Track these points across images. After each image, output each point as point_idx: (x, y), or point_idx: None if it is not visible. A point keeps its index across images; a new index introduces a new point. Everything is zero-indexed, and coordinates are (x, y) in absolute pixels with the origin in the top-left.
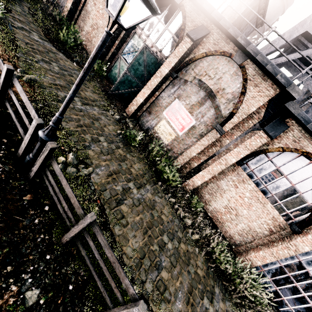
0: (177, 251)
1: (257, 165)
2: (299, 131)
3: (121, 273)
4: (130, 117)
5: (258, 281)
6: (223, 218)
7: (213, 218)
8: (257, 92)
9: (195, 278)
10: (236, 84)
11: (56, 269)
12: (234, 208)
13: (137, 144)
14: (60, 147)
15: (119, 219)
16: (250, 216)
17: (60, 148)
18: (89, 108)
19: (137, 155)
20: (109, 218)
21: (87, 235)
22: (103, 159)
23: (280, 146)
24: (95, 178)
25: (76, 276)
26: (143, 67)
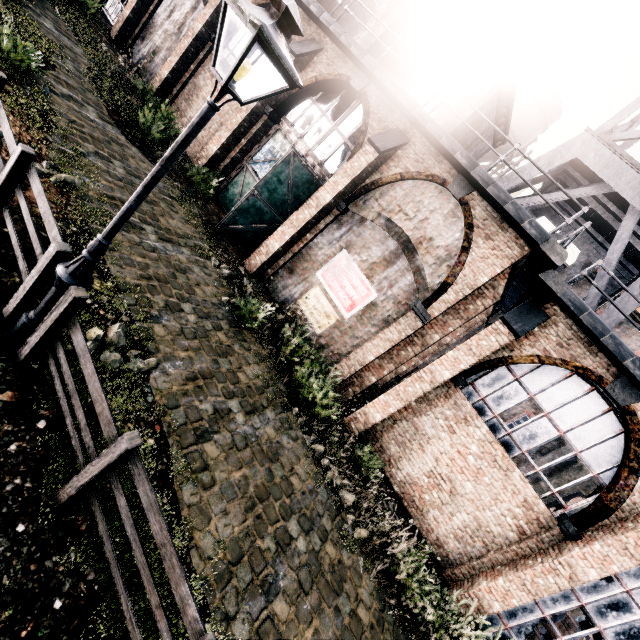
0: (317, 560)
1: (492, 390)
2: (568, 326)
3: (174, 570)
4: (253, 276)
5: None
6: (424, 499)
7: (404, 498)
8: (491, 250)
9: (351, 627)
10: (454, 232)
11: (34, 559)
12: (447, 478)
13: (258, 325)
14: (97, 310)
15: (196, 470)
16: (479, 496)
17: (97, 312)
18: (172, 249)
19: (255, 348)
20: (176, 465)
21: (116, 484)
22: (183, 345)
23: (534, 353)
24: (160, 381)
25: (76, 580)
26: (286, 187)
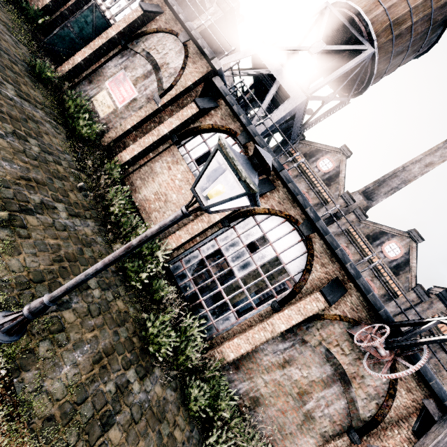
0: (45, 161)
1: (193, 148)
2: (226, 110)
3: None
4: (63, 79)
5: (161, 250)
6: (151, 207)
7: (140, 209)
8: (194, 69)
9: (59, 190)
10: (179, 61)
11: None
12: (164, 194)
13: (48, 79)
14: None
15: None
16: (178, 200)
17: None
18: None
19: (45, 93)
20: None
21: None
22: None
23: (211, 123)
24: None
25: None
26: (91, 28)
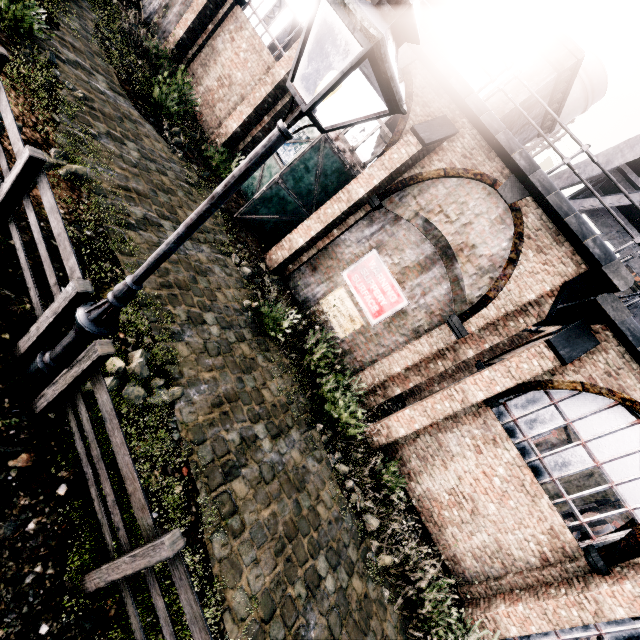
0: (345, 598)
1: (525, 412)
2: (619, 354)
3: None
4: (273, 271)
5: None
6: (443, 516)
7: (422, 512)
8: (541, 264)
9: None
10: (500, 241)
11: None
12: (469, 497)
13: (282, 334)
14: (116, 333)
15: (225, 515)
16: (502, 519)
17: (117, 336)
18: (192, 247)
19: (278, 358)
20: (205, 513)
21: (152, 581)
22: (207, 365)
23: (578, 379)
24: (185, 412)
25: None
26: (313, 175)
